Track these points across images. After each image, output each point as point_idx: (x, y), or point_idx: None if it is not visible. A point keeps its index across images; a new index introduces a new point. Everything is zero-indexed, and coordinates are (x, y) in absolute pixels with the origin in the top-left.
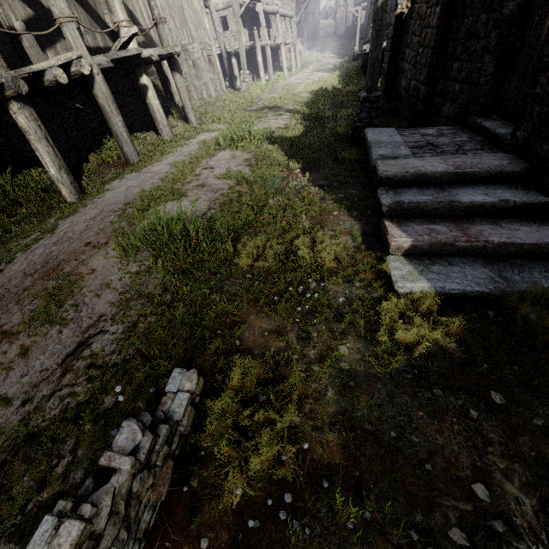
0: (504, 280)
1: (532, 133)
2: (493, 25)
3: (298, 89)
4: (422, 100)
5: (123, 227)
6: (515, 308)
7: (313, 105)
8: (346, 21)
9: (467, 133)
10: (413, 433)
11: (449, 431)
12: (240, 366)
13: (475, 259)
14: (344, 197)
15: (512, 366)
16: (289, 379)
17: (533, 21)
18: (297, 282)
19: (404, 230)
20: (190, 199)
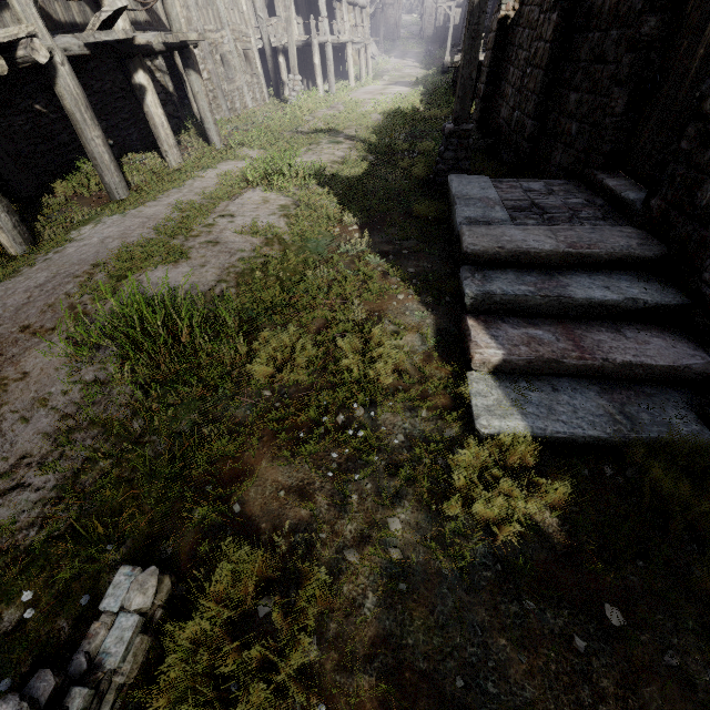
0: (628, 420)
1: (672, 204)
2: (627, 46)
3: (367, 107)
4: (527, 140)
5: (83, 304)
6: (643, 468)
7: (384, 132)
8: (435, 20)
9: (585, 192)
10: (489, 678)
11: (542, 674)
12: (231, 560)
13: (589, 383)
14: (415, 273)
15: (636, 561)
16: (306, 583)
17: (680, 47)
18: (336, 407)
19: (493, 335)
20: (192, 263)
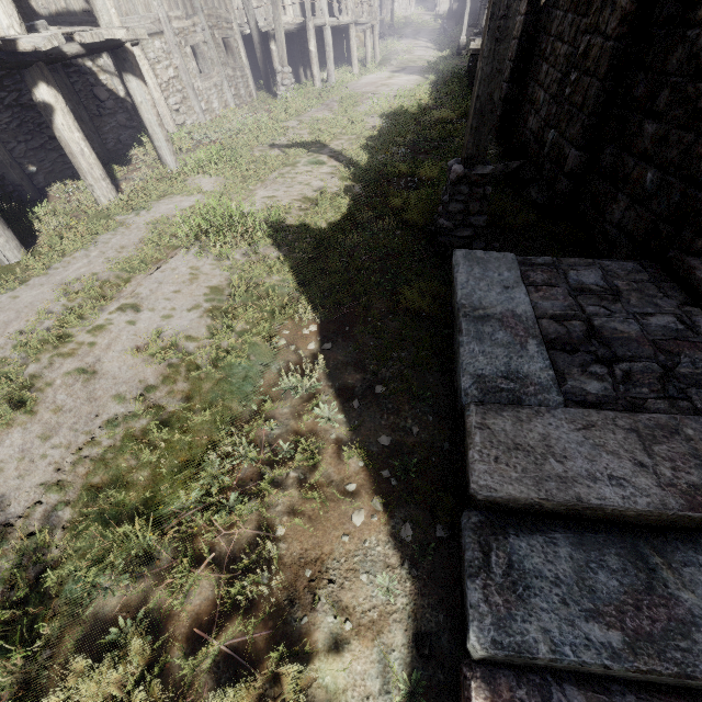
0: None
1: None
2: None
3: (365, 106)
4: (568, 176)
5: None
6: None
7: (378, 146)
8: None
9: (673, 296)
10: None
11: None
12: None
13: None
14: (390, 447)
15: None
16: None
17: None
18: None
19: None
20: (28, 431)
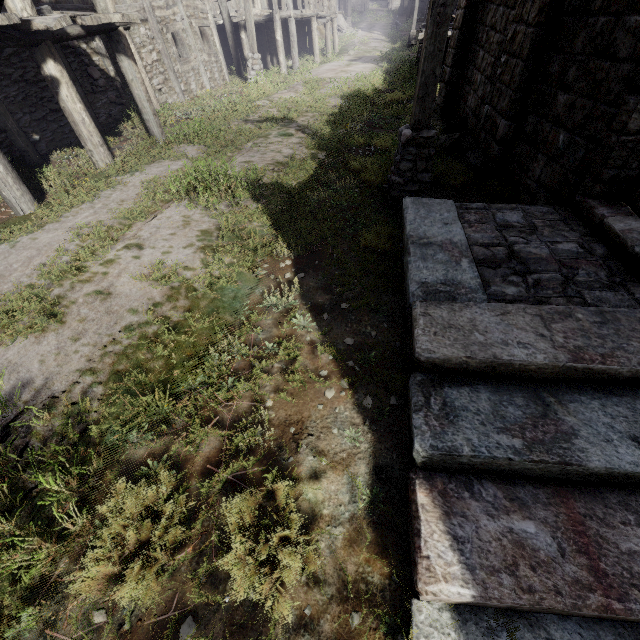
0: None
1: None
2: None
3: (326, 89)
4: (499, 142)
5: None
6: None
7: (339, 121)
8: None
9: (577, 230)
10: None
11: None
12: None
13: None
14: (353, 346)
15: None
16: None
17: None
18: None
19: (457, 537)
20: (61, 335)
